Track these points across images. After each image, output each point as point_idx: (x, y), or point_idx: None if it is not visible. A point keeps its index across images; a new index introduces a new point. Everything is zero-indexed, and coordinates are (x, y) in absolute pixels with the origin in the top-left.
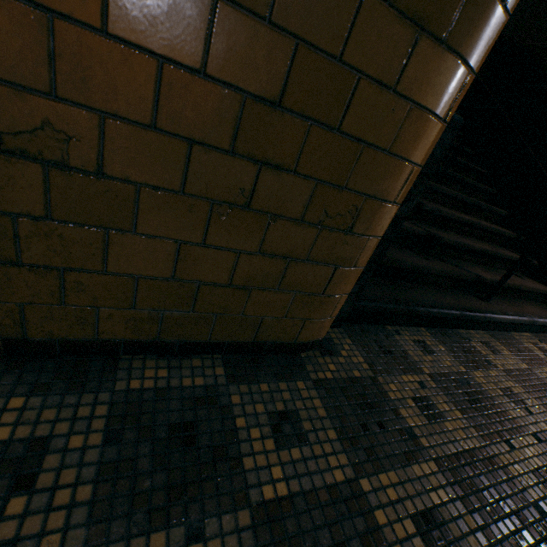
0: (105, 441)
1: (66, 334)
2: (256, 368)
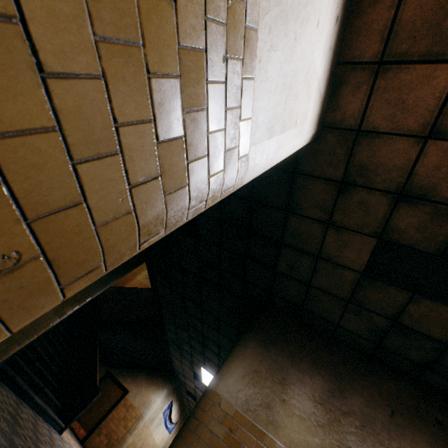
0: None
1: None
2: None
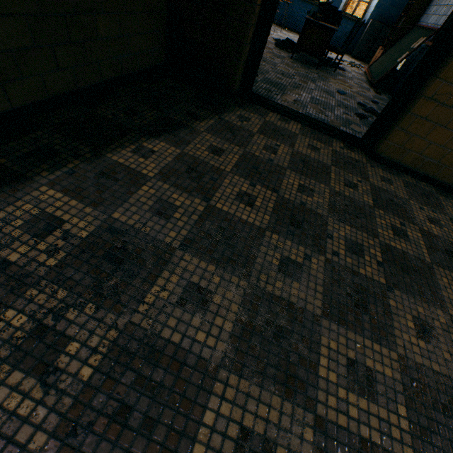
0: (403, 187)
1: (392, 157)
2: (447, 195)
